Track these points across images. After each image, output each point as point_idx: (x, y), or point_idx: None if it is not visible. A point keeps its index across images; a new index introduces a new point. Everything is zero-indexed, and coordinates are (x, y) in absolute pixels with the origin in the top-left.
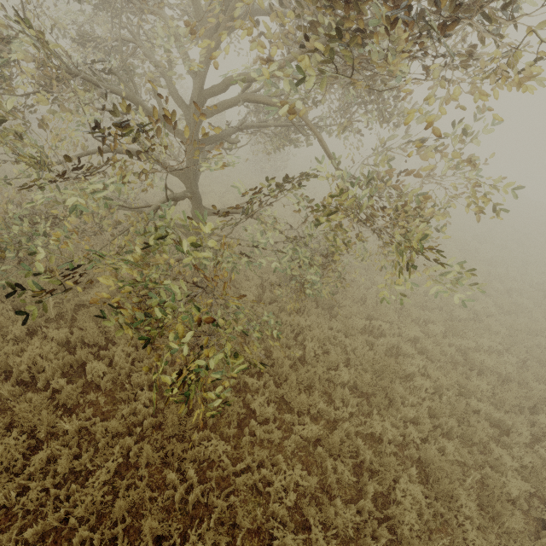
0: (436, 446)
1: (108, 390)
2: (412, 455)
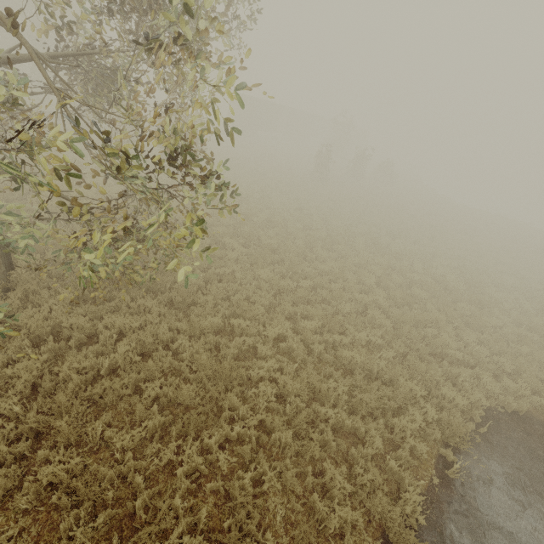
0: (253, 472)
1: None
2: (220, 489)
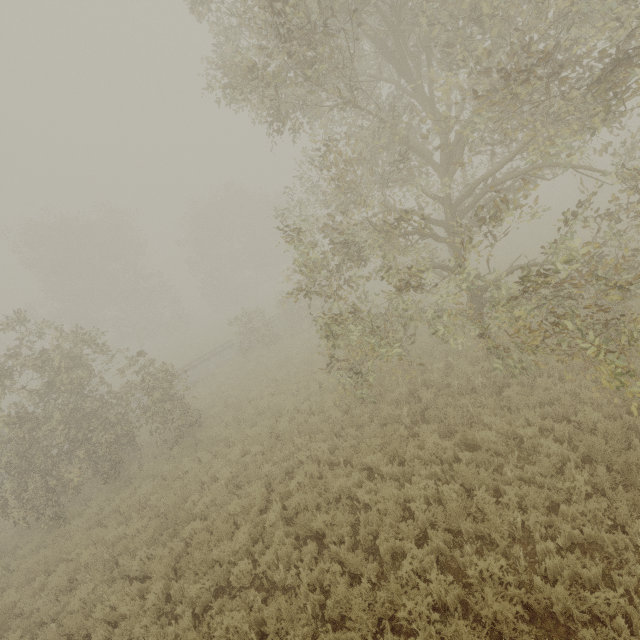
0: None
1: (506, 453)
2: None
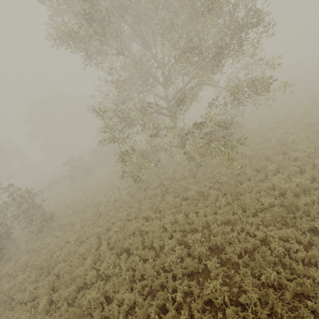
0: None
1: (199, 199)
2: (315, 157)
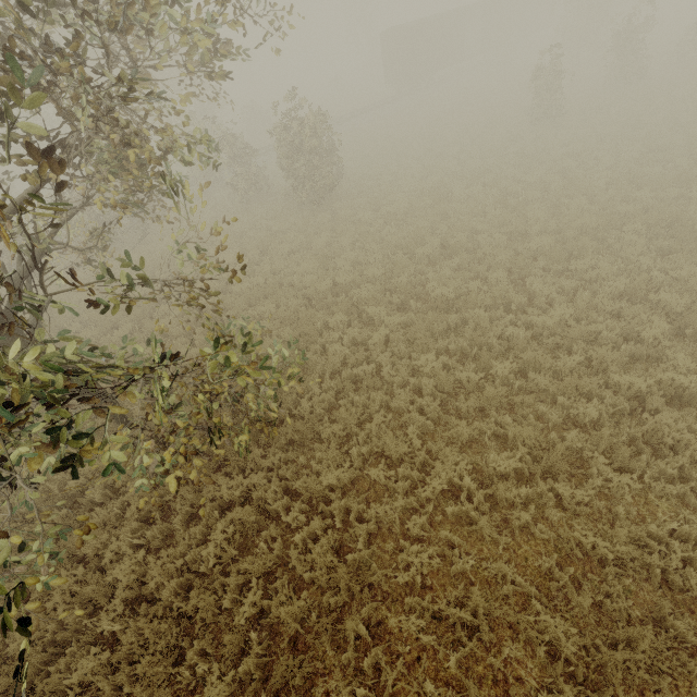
0: None
1: None
2: None
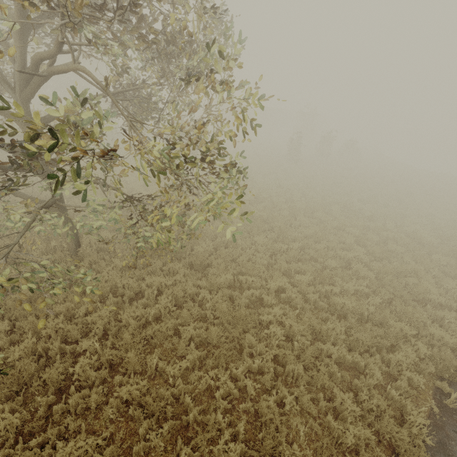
0: (275, 396)
1: None
2: (250, 409)
